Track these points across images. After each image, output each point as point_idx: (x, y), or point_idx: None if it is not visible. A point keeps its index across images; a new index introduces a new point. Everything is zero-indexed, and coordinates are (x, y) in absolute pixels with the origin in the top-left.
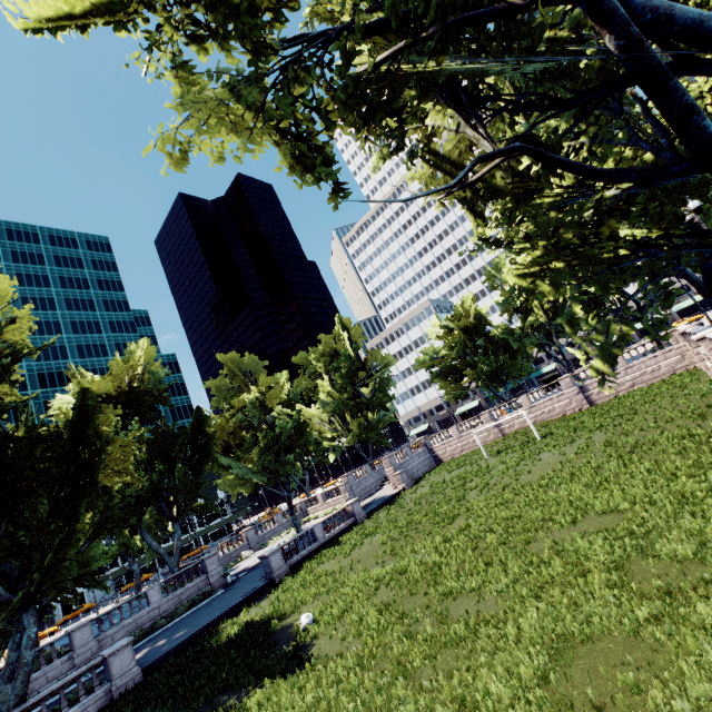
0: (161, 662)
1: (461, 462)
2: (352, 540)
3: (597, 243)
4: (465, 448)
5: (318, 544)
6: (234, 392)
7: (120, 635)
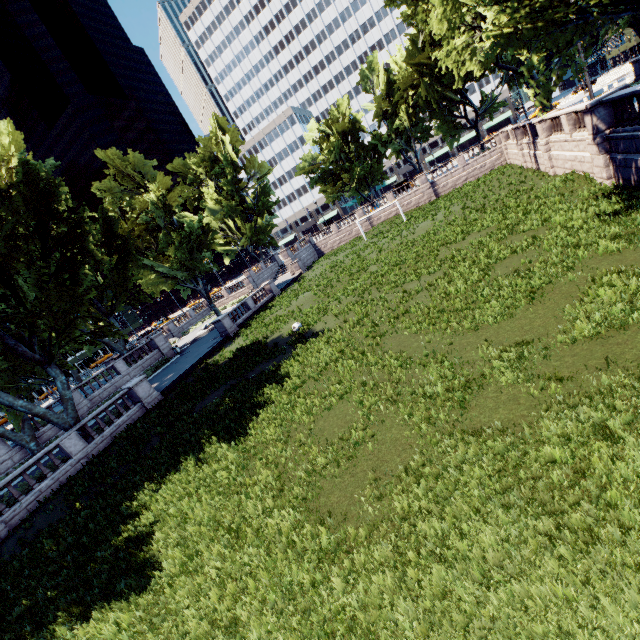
0: (170, 388)
1: (343, 249)
2: (284, 301)
3: (563, 3)
4: (342, 241)
5: (252, 312)
6: (129, 194)
7: (105, 395)
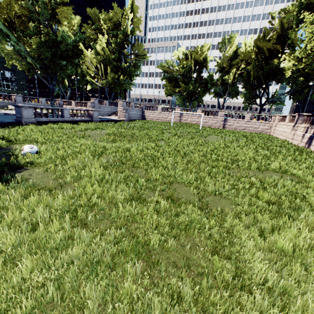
0: None
1: (156, 123)
2: (87, 125)
3: None
4: (159, 119)
5: (63, 119)
6: None
7: None
